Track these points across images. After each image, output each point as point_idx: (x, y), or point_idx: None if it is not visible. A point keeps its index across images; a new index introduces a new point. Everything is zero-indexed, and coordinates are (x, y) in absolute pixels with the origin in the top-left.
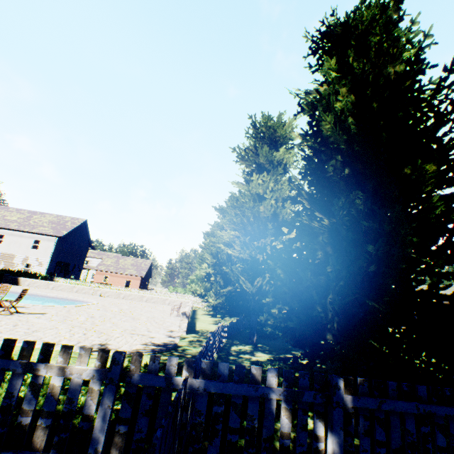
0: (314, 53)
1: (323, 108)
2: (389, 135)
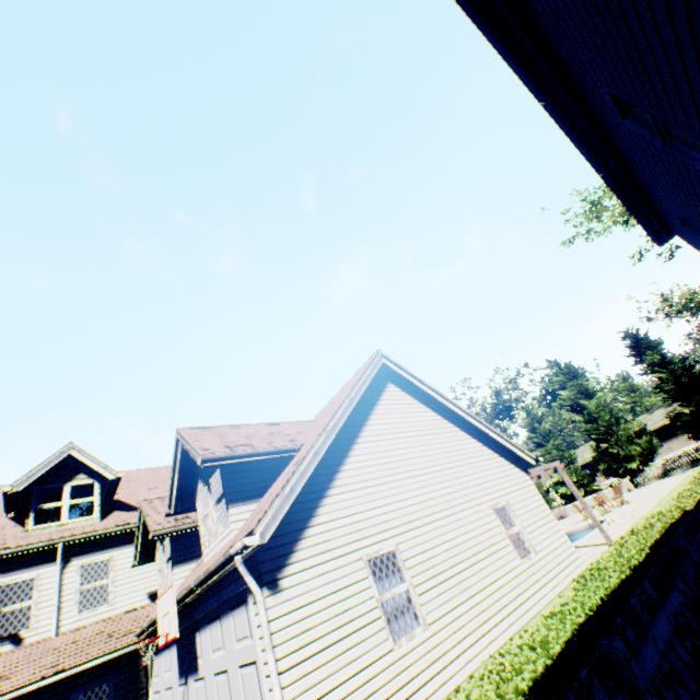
0: (631, 344)
1: (650, 363)
2: (698, 373)
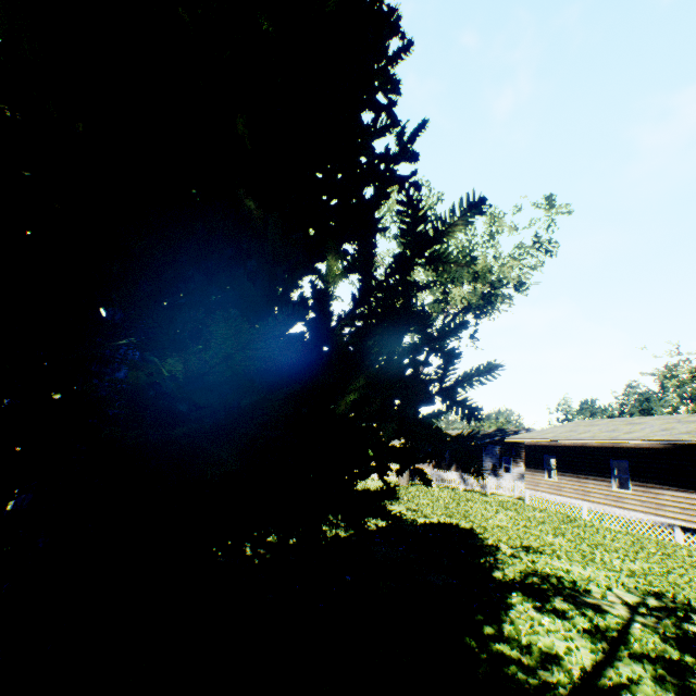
0: None
1: None
2: None
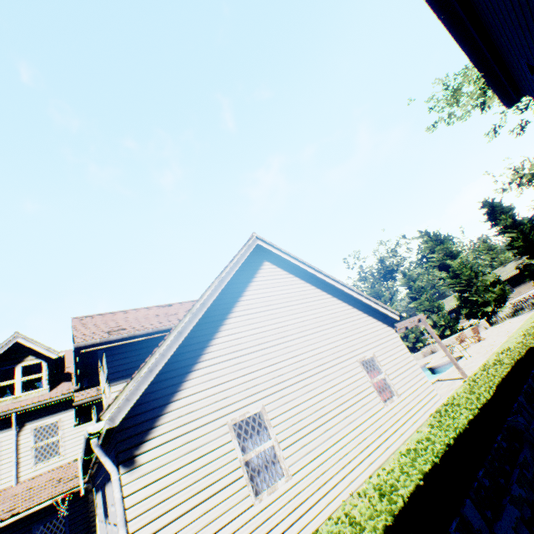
0: (488, 211)
1: (503, 226)
2: None
